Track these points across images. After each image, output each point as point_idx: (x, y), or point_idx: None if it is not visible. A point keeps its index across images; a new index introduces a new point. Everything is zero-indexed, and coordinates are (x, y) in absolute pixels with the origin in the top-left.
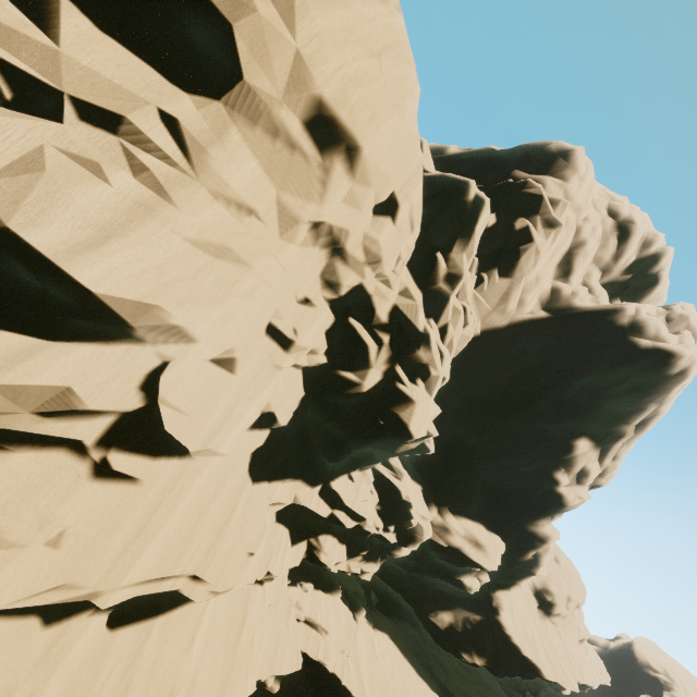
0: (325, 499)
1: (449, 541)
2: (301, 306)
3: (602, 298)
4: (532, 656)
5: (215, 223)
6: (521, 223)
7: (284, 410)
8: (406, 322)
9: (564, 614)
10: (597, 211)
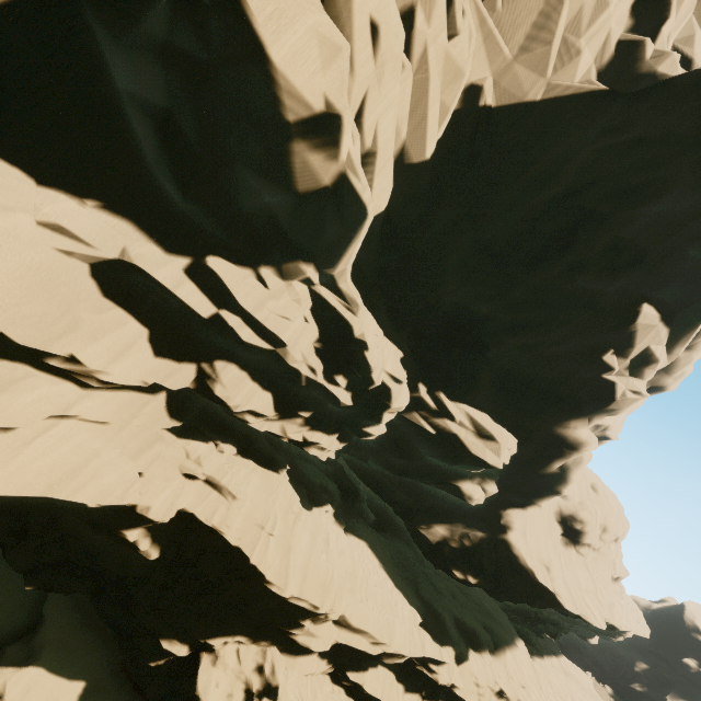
0: (202, 287)
1: (438, 428)
2: None
3: None
4: (544, 581)
5: None
6: None
7: None
8: None
9: (596, 546)
10: None
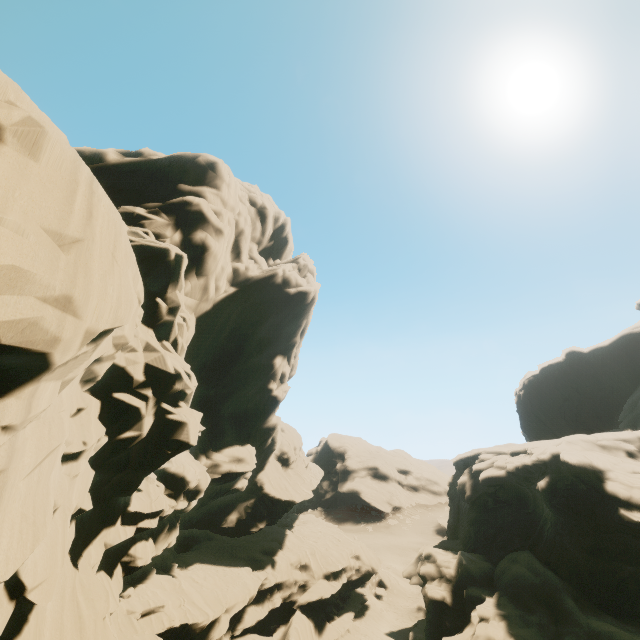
0: (127, 523)
1: (221, 472)
2: (76, 418)
3: (263, 265)
4: (288, 497)
5: (36, 446)
6: (201, 235)
7: (86, 498)
8: (159, 371)
9: (296, 459)
10: (244, 205)
